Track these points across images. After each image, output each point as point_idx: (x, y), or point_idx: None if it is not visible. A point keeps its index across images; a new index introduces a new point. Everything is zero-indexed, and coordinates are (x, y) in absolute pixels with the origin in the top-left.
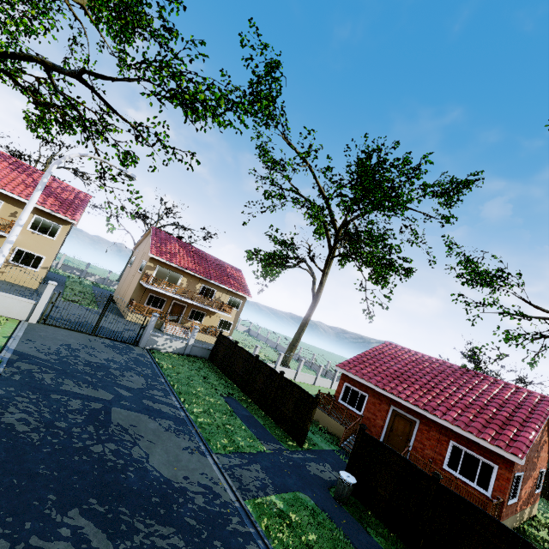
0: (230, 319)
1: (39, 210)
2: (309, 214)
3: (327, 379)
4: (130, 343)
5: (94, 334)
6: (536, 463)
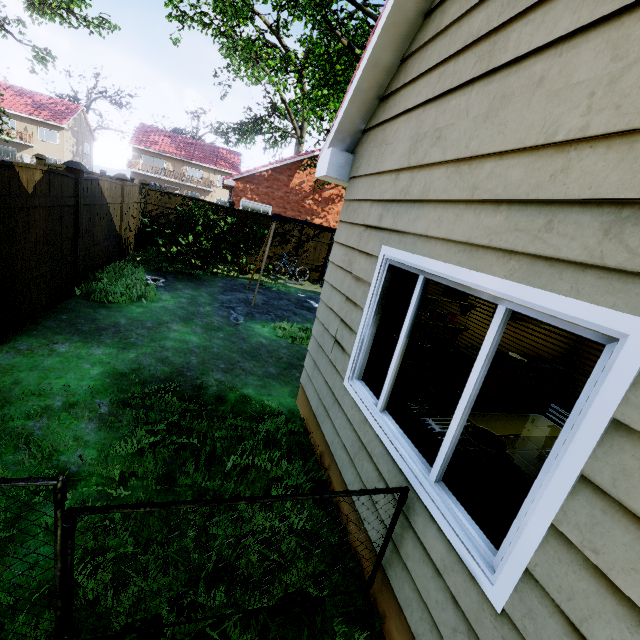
0: (225, 198)
1: (39, 122)
2: (244, 58)
3: None
4: None
5: None
6: (320, 212)
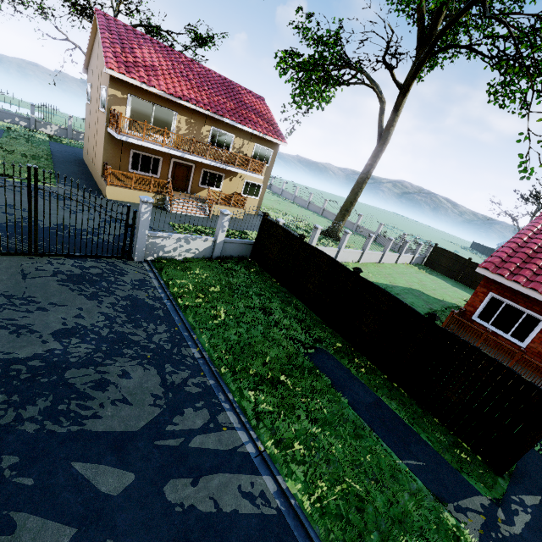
0: (258, 180)
1: None
2: None
3: (394, 254)
4: (116, 256)
5: (37, 254)
6: None
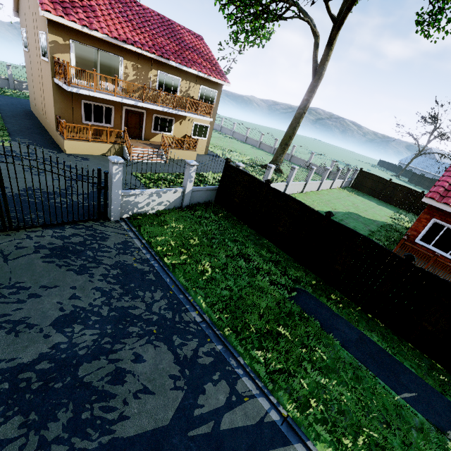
0: (205, 121)
1: None
2: None
3: (329, 181)
4: (93, 219)
5: (12, 229)
6: None
